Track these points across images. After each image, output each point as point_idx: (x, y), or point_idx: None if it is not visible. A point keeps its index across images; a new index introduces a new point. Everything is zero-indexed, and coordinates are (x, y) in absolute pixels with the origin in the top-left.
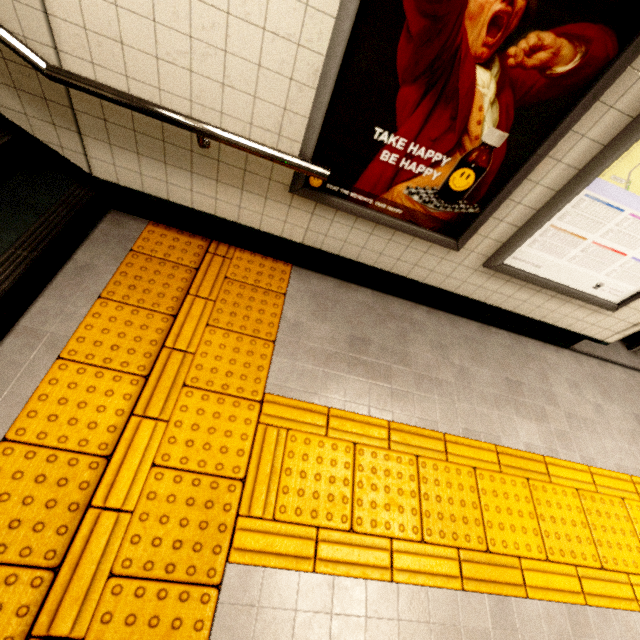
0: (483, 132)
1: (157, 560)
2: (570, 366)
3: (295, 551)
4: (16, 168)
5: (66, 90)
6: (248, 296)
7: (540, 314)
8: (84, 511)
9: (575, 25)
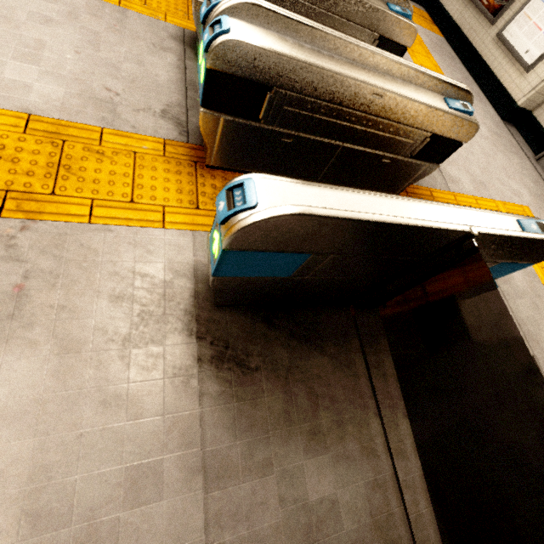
0: None
1: None
2: (494, 116)
3: None
4: None
5: None
6: (427, 26)
7: (501, 74)
8: None
9: None
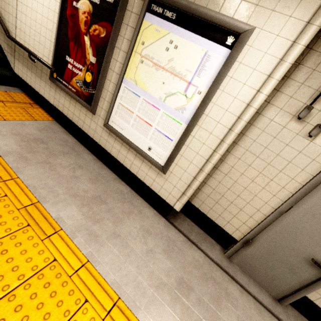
0: (90, 58)
1: None
2: (157, 224)
3: None
4: None
5: (15, 45)
6: (21, 113)
7: (135, 170)
8: None
9: (101, 23)
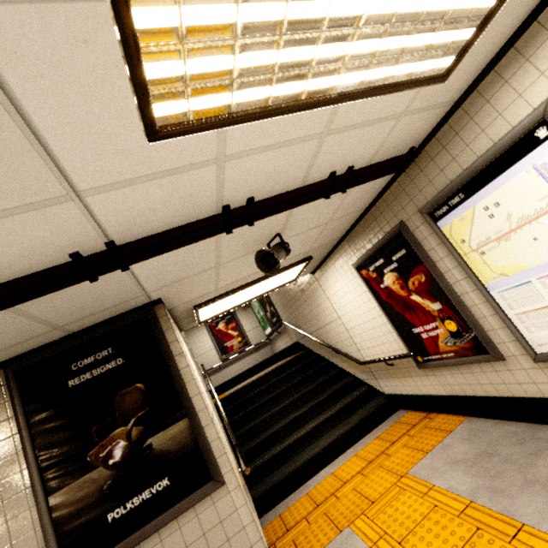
0: (432, 307)
1: (334, 515)
2: None
3: (370, 536)
4: (371, 399)
5: (368, 367)
6: (430, 433)
7: None
8: (331, 495)
9: (412, 273)
